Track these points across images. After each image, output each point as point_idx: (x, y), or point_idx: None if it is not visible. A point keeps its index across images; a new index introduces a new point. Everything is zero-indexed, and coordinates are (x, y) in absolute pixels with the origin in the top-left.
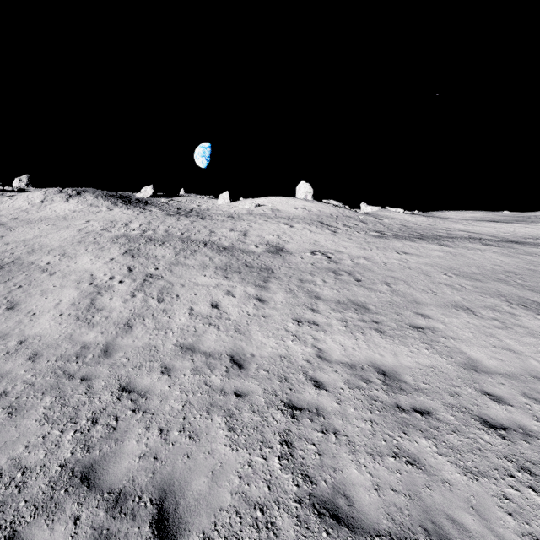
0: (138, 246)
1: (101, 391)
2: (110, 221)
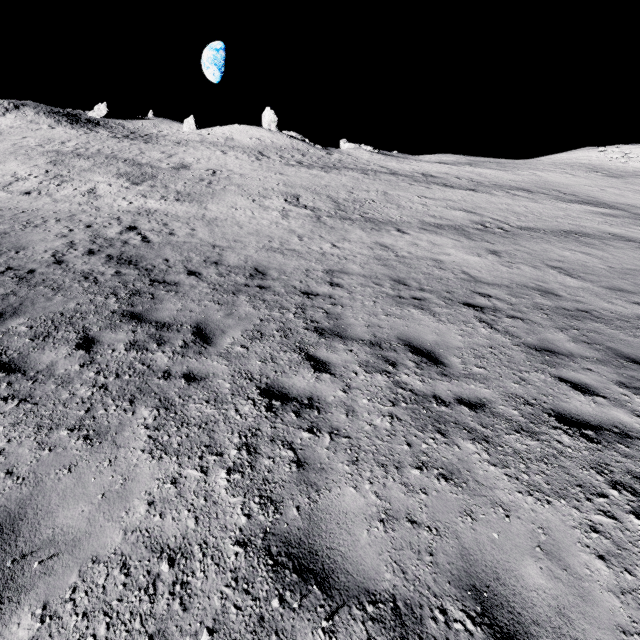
0: (64, 159)
1: (2, 205)
2: (47, 139)
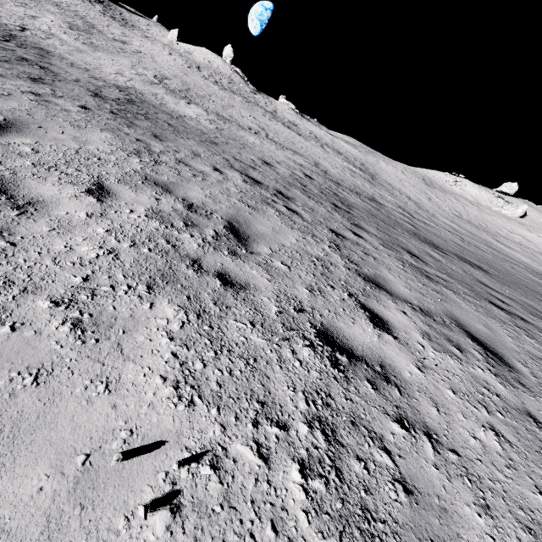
0: (43, 1)
1: None
2: None
